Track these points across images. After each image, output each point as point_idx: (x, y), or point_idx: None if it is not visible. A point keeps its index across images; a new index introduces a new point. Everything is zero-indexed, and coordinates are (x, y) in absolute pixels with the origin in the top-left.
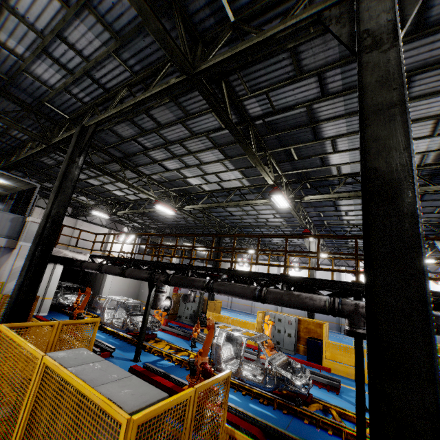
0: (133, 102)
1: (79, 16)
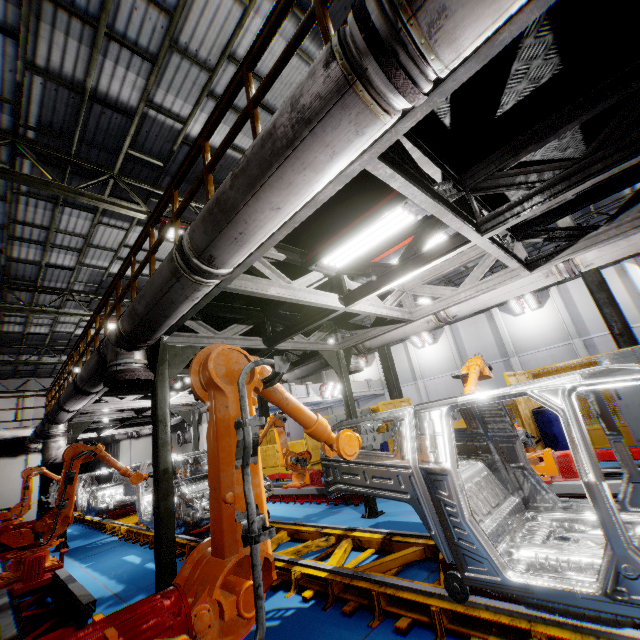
0: None
1: None
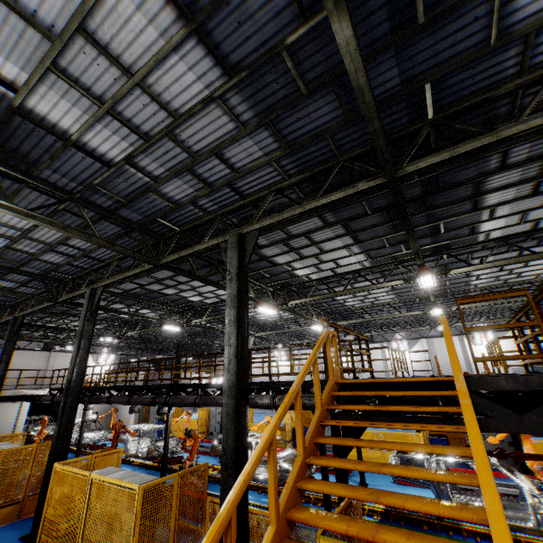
0: (38, 309)
1: (0, 280)
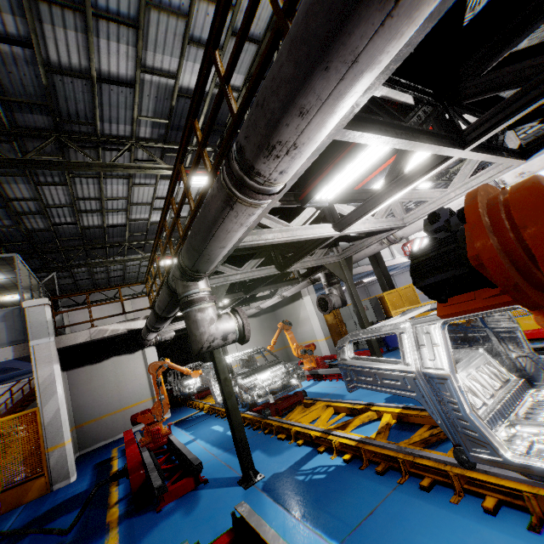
0: None
1: None
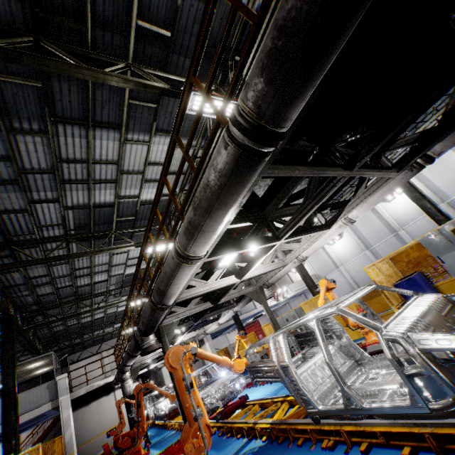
0: None
1: None
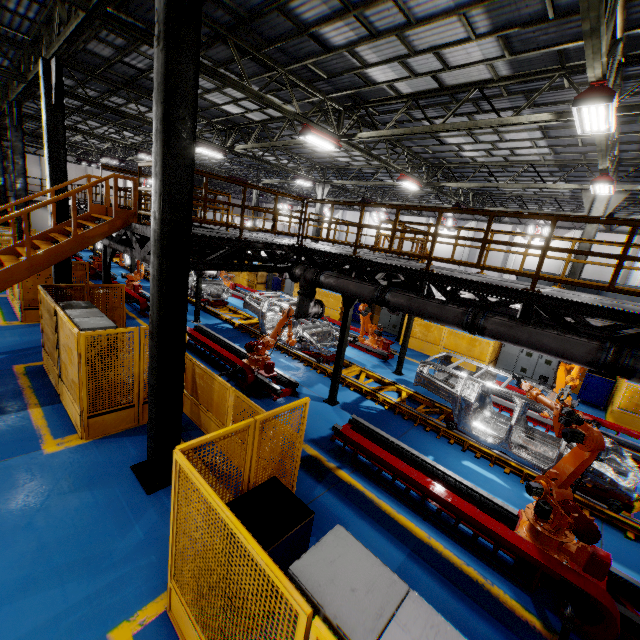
0: None
1: None
